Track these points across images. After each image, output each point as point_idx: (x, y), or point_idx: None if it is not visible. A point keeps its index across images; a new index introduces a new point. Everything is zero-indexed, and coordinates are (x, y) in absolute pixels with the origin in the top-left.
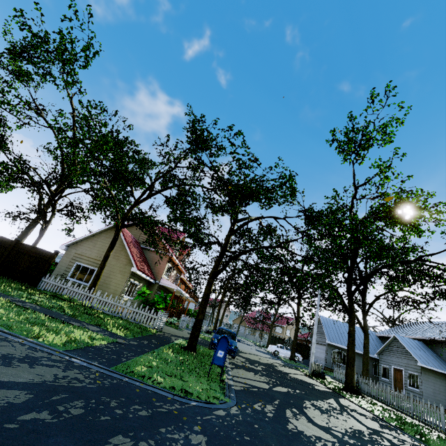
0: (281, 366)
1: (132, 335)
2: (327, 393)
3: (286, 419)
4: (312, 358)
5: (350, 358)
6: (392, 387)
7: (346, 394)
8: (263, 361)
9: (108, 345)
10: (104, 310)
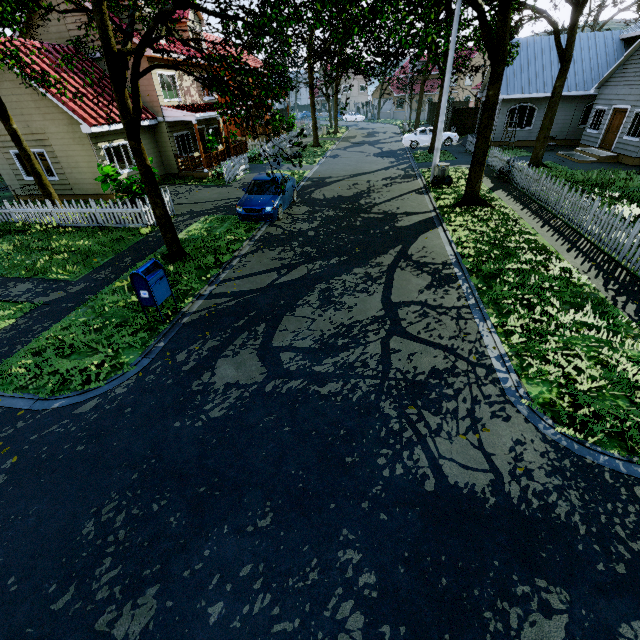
0: (385, 186)
1: (89, 269)
2: (410, 230)
3: (210, 365)
4: (436, 158)
5: (478, 153)
6: (598, 143)
7: (456, 213)
8: (353, 190)
9: (17, 324)
10: (75, 224)
